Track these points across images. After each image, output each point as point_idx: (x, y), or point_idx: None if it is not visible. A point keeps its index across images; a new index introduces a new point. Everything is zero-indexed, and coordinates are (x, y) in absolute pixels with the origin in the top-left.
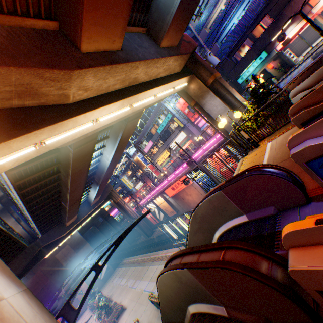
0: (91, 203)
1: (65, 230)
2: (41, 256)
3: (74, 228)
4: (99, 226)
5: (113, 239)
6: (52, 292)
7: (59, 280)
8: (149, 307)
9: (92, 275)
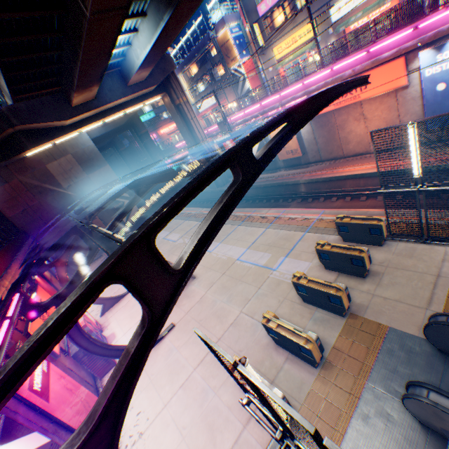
0: (130, 77)
1: (68, 115)
2: (16, 148)
3: (88, 121)
4: (123, 153)
5: (207, 144)
6: (43, 221)
7: (55, 207)
8: (268, 292)
9: (112, 216)
